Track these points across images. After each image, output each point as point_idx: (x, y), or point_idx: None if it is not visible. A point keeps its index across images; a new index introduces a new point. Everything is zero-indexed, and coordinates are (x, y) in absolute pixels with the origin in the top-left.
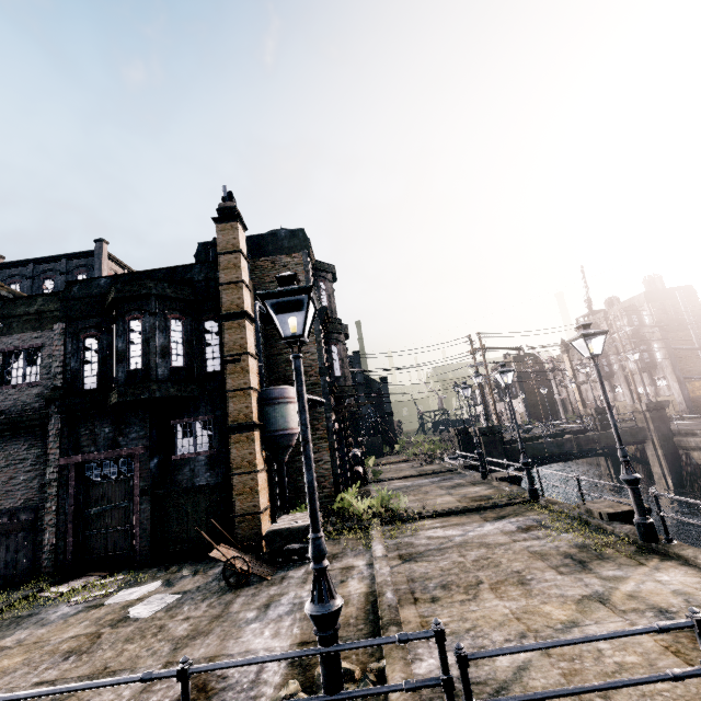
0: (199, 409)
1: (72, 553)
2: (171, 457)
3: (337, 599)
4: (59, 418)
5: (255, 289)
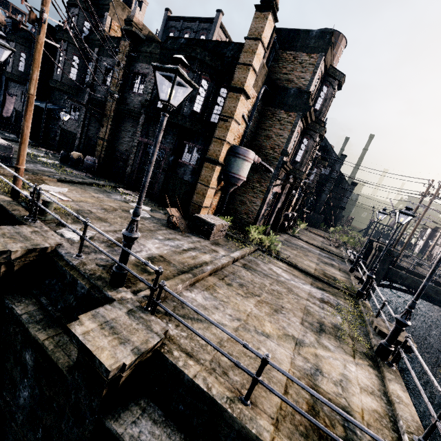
0: (199, 141)
1: (134, 181)
2: (179, 159)
3: (134, 234)
4: (144, 117)
5: (268, 76)
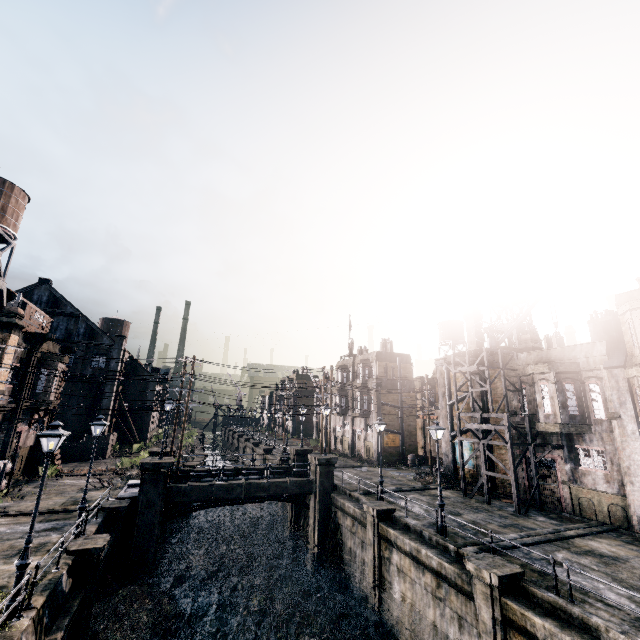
0: None
1: None
2: None
3: None
4: None
5: None
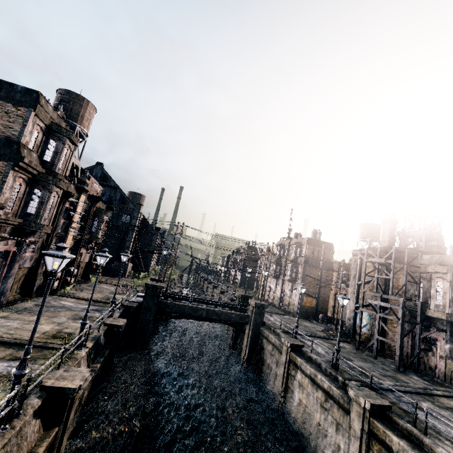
0: None
1: None
2: None
3: None
4: None
5: None
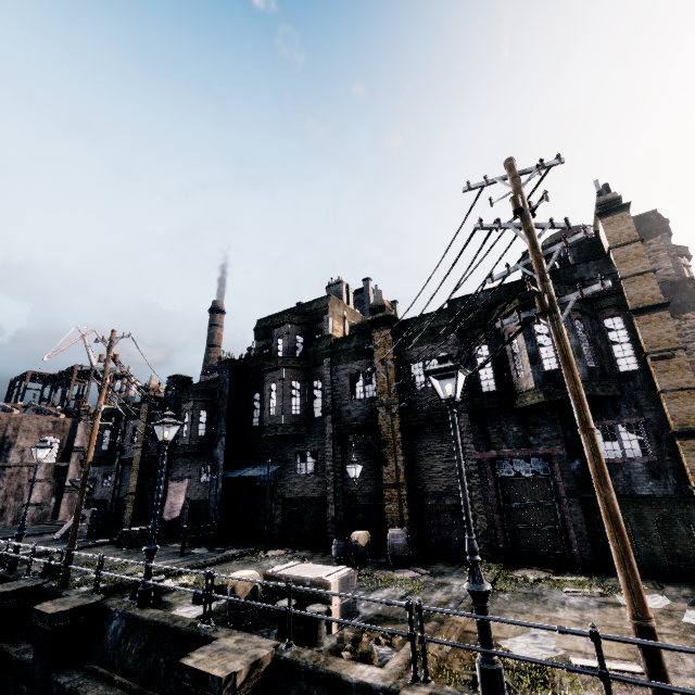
0: (620, 411)
1: (503, 543)
2: None
3: None
4: (467, 417)
5: None
